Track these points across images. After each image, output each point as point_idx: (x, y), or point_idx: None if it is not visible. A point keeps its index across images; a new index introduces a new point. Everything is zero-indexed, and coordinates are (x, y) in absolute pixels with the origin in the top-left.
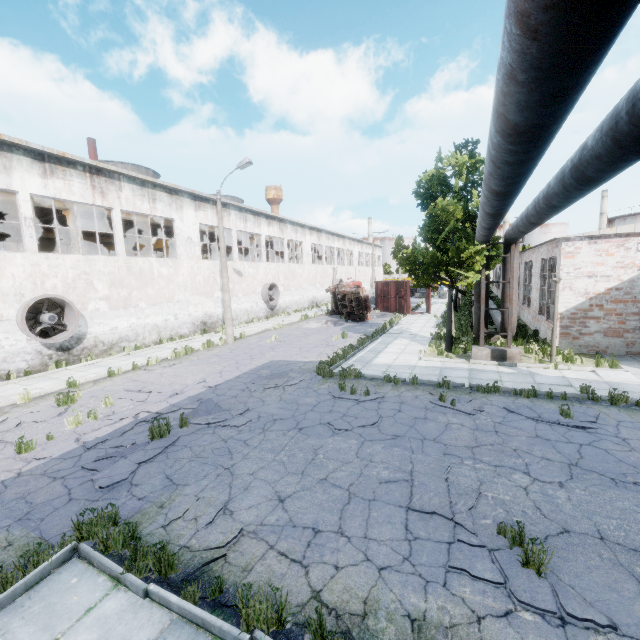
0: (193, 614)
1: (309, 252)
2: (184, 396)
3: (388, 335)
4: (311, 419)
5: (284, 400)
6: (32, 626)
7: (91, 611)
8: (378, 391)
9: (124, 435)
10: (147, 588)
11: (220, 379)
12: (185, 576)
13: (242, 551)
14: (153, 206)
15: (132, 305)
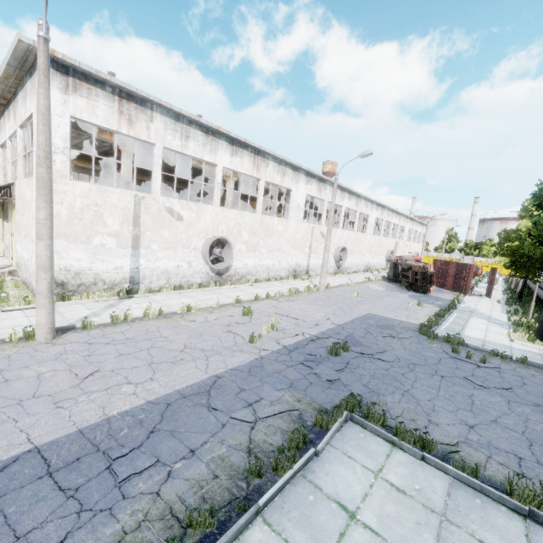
0: (472, 481)
1: (372, 224)
2: (323, 327)
3: (460, 311)
4: (445, 371)
5: (408, 349)
6: (360, 453)
7: (390, 456)
8: (490, 361)
9: (306, 347)
10: (424, 455)
11: (339, 320)
12: (443, 456)
13: (467, 452)
14: (282, 179)
15: (258, 250)
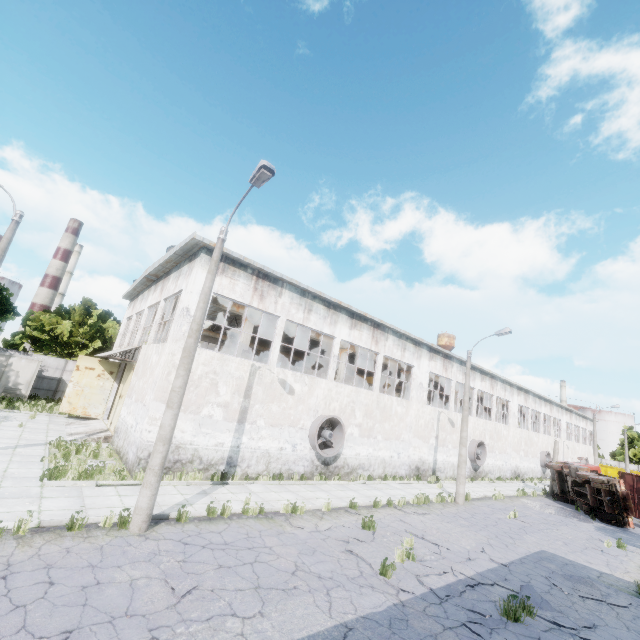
0: None
1: (515, 413)
2: (480, 565)
3: None
4: None
5: (634, 630)
6: None
7: None
8: None
9: (463, 596)
10: None
11: (500, 555)
12: None
13: None
14: (403, 354)
15: (373, 436)
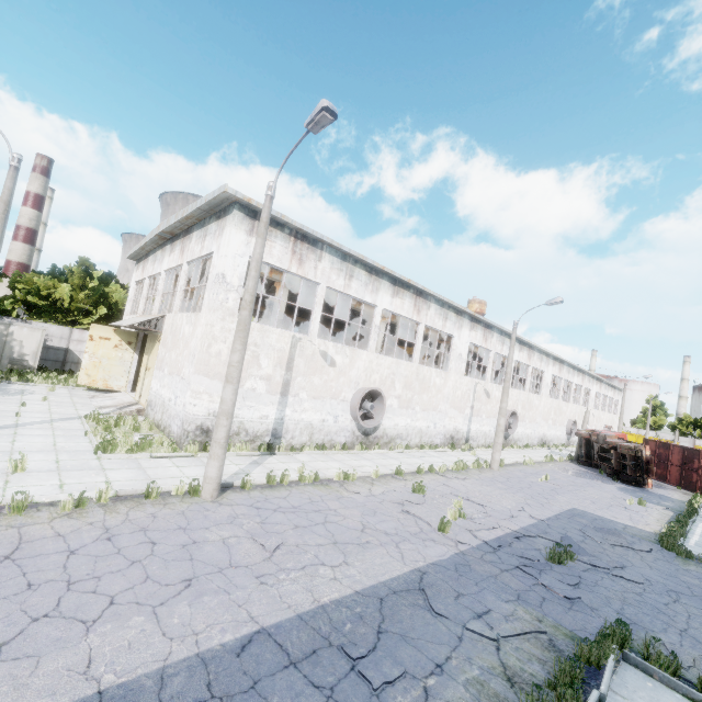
0: None
1: (548, 383)
2: (522, 521)
3: None
4: None
5: (656, 568)
6: None
7: None
8: None
9: (512, 546)
10: None
11: (538, 513)
12: None
13: None
14: (444, 323)
15: (411, 407)
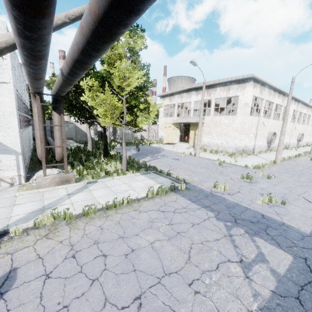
0: None
1: (311, 120)
2: None
3: None
4: None
5: None
6: None
7: None
8: None
9: None
10: None
11: None
12: None
13: None
14: None
15: (278, 136)
